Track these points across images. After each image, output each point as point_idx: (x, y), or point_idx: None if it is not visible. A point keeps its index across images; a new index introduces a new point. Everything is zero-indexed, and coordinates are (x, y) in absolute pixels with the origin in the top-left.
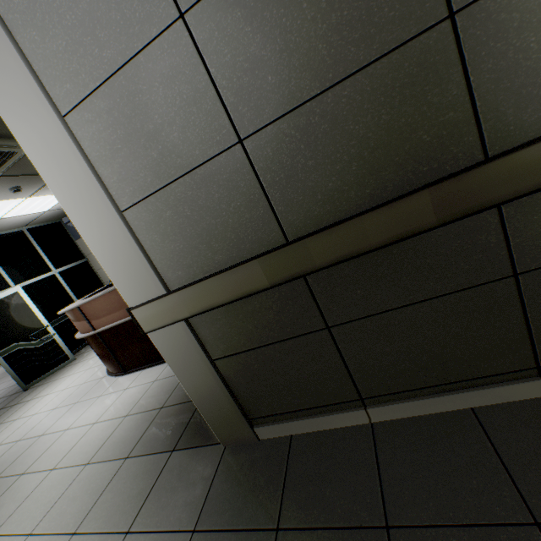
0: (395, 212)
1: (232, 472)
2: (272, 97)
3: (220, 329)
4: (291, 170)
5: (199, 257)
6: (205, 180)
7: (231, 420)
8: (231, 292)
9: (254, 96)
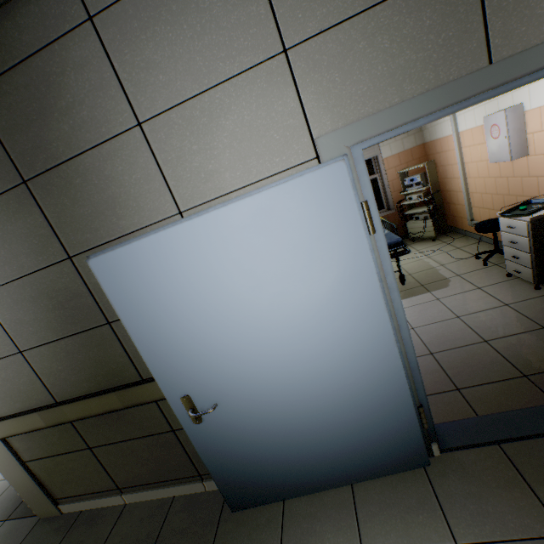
0: (103, 399)
1: (33, 539)
2: (34, 336)
3: (26, 443)
4: (51, 369)
5: (7, 403)
6: (4, 366)
7: (41, 500)
8: (25, 427)
9: (25, 334)
